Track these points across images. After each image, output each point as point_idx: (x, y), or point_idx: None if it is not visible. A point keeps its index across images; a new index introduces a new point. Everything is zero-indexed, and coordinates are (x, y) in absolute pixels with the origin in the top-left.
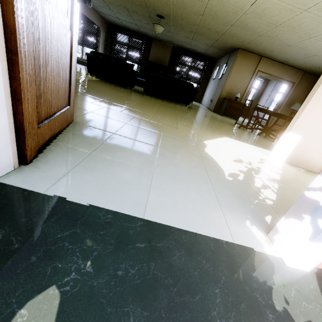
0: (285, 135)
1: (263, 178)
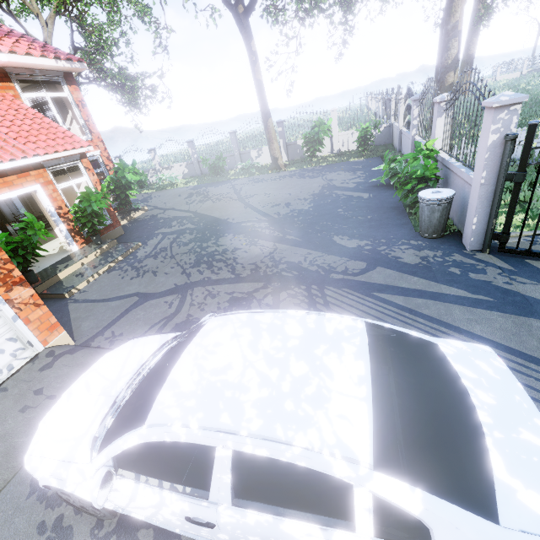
0: (55, 230)
1: (65, 247)
